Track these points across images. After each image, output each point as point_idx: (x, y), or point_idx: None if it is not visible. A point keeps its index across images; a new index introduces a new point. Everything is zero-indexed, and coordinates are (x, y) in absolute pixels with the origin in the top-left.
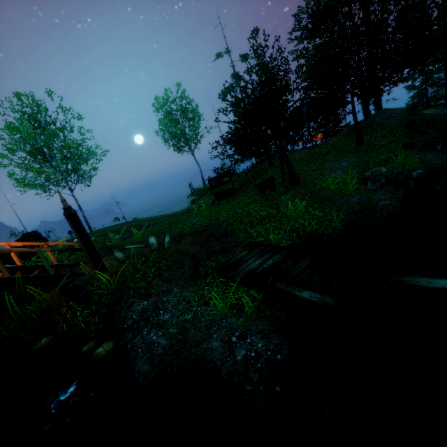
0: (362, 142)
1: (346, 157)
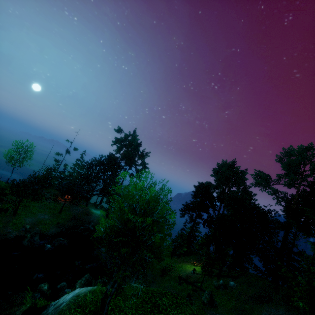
0: (60, 212)
1: (49, 214)
